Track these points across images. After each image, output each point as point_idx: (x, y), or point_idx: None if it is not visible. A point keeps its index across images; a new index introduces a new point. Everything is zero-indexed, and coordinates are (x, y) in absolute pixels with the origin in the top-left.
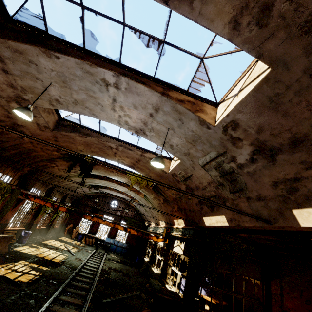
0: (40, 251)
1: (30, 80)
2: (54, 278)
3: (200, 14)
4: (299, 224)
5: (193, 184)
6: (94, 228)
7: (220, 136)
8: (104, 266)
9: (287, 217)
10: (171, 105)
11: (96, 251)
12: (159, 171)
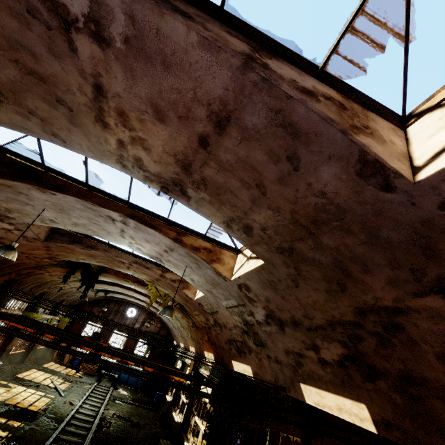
0: (12, 393)
1: (18, 204)
2: (28, 440)
3: (197, 209)
4: (305, 400)
5: (220, 320)
6: None
7: (236, 290)
8: (105, 412)
9: (297, 389)
10: (185, 251)
11: (98, 384)
12: (184, 295)
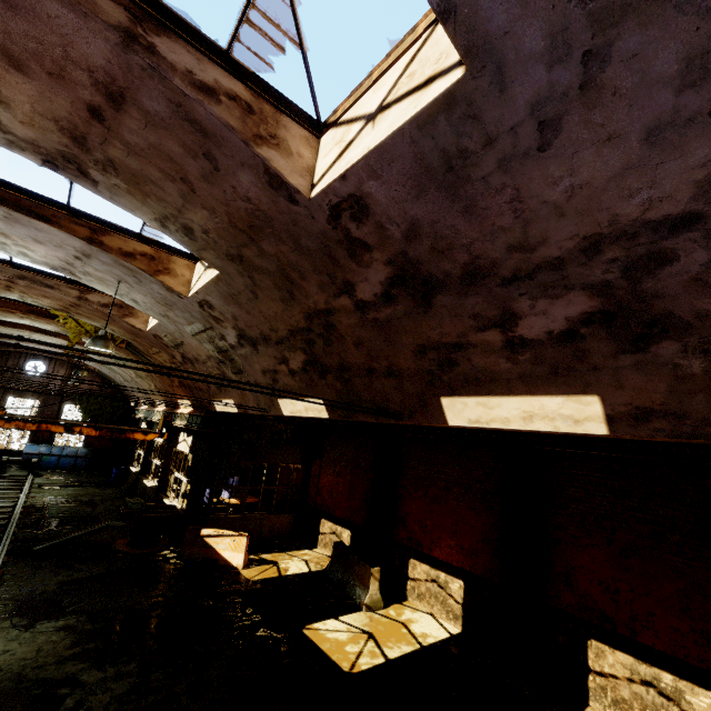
0: None
1: None
2: None
3: (113, 199)
4: (283, 413)
5: (190, 354)
6: None
7: (198, 310)
8: (29, 500)
9: (276, 406)
10: (111, 258)
11: (2, 476)
12: (128, 326)
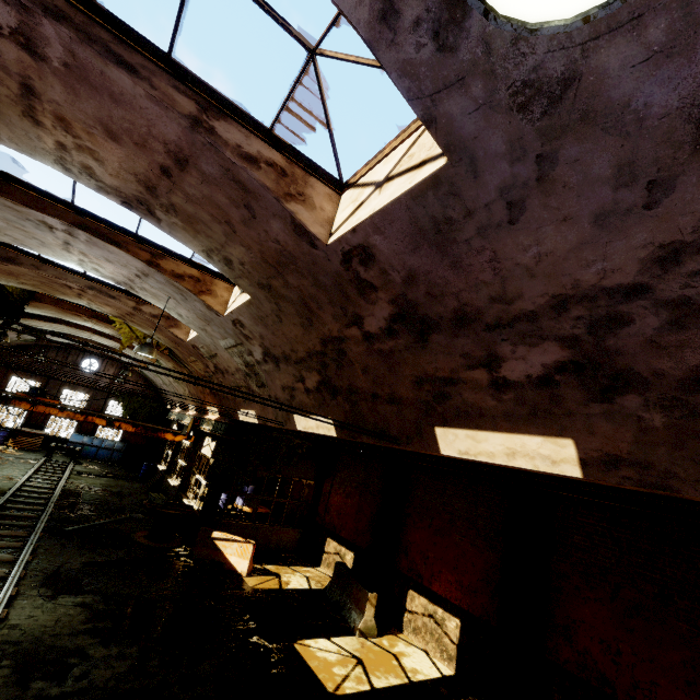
0: None
1: None
2: None
3: (171, 233)
4: (297, 428)
5: (221, 365)
6: (38, 416)
7: (232, 327)
8: (68, 485)
9: (292, 421)
10: (164, 278)
11: (49, 460)
12: (172, 336)
